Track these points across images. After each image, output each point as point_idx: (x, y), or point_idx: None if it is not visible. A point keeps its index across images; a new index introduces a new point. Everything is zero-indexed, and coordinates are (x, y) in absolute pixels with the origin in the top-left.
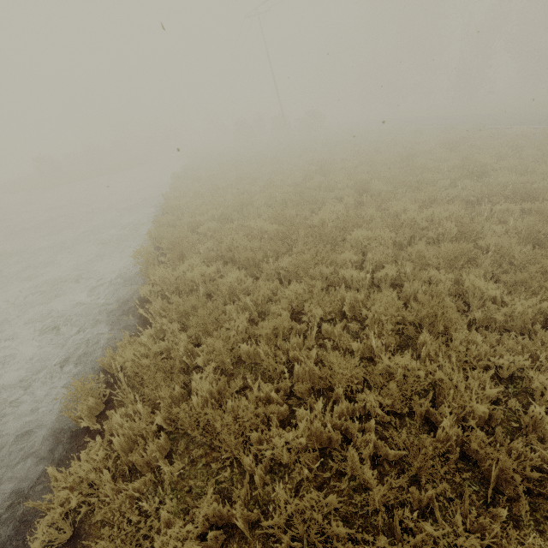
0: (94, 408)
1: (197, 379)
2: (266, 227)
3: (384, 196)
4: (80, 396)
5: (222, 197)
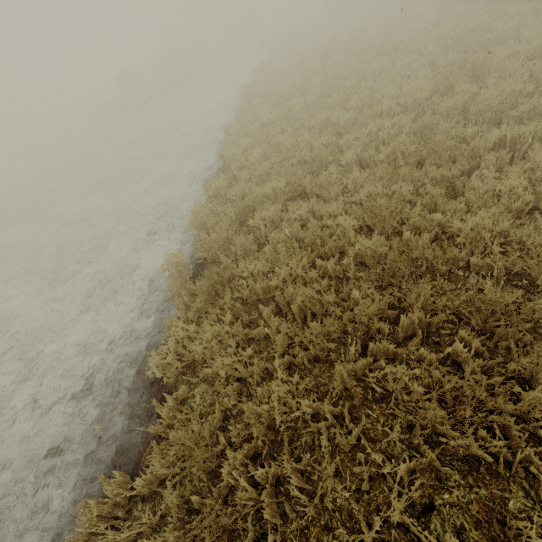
0: None
1: None
2: (353, 238)
3: None
4: None
5: (292, 141)
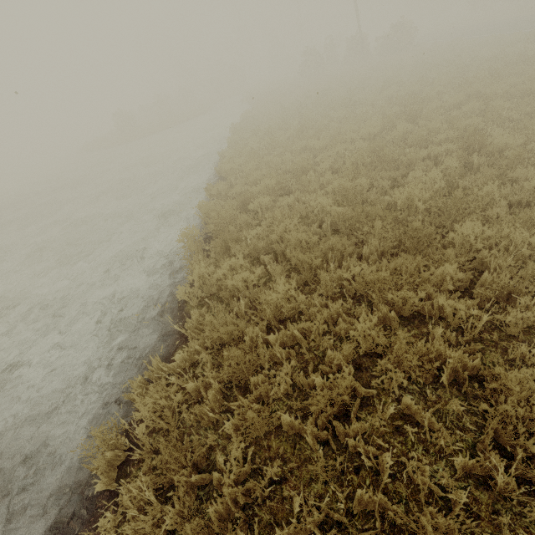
0: (115, 458)
1: (221, 463)
2: (329, 208)
3: (513, 158)
4: (101, 442)
5: (279, 158)
